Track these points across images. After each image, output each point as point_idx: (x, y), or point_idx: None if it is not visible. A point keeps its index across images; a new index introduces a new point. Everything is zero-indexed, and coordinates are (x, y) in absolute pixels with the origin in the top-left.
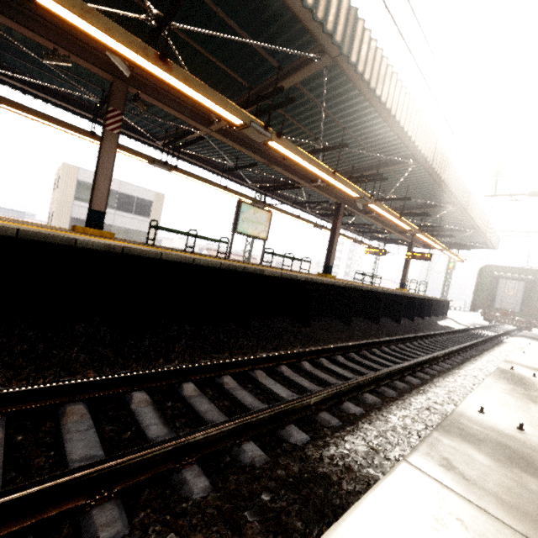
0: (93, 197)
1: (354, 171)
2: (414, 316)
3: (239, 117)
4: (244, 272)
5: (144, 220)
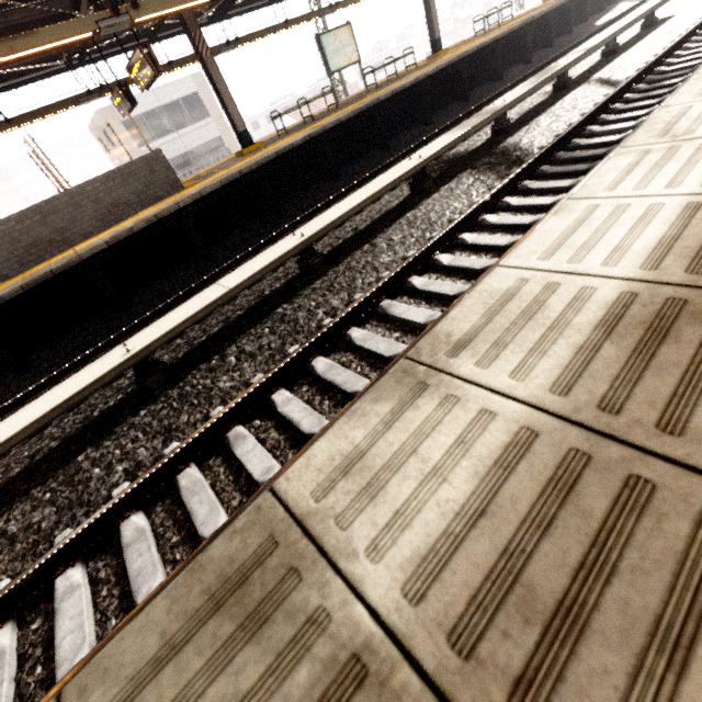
0: (234, 122)
1: None
2: (552, 39)
3: None
4: (367, 109)
5: (207, 123)
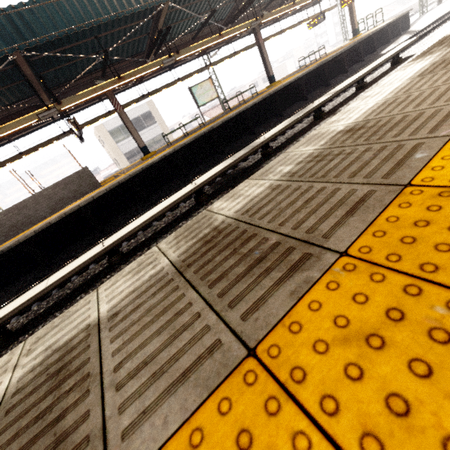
0: (137, 143)
1: (238, 3)
2: (346, 68)
3: (157, 66)
4: (206, 133)
5: (155, 127)
